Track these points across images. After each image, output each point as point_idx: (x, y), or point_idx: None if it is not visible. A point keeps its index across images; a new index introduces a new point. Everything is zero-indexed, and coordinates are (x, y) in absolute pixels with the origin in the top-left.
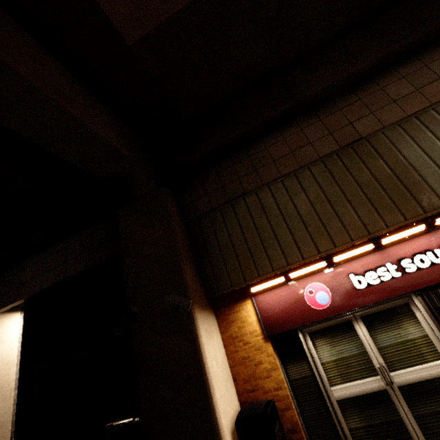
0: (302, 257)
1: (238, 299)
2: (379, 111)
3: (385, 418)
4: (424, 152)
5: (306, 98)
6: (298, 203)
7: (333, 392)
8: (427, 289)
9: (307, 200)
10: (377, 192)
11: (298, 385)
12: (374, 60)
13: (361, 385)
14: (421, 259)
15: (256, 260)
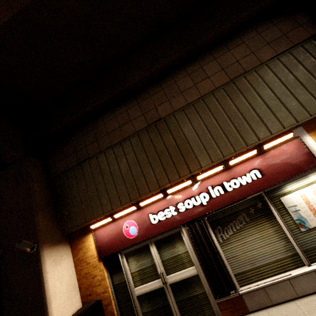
0: (121, 204)
1: (84, 233)
2: (172, 99)
3: (161, 304)
4: (194, 130)
5: (125, 89)
6: (121, 165)
7: (135, 291)
8: (190, 222)
9: (127, 163)
10: (166, 158)
11: (118, 288)
12: (166, 63)
13: (151, 285)
14: (188, 203)
15: (93, 207)
